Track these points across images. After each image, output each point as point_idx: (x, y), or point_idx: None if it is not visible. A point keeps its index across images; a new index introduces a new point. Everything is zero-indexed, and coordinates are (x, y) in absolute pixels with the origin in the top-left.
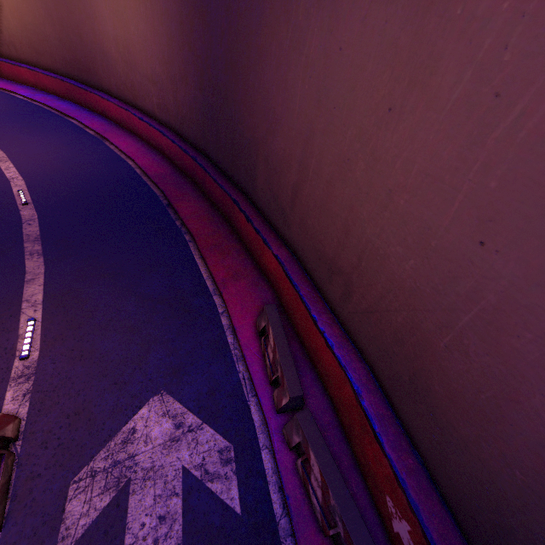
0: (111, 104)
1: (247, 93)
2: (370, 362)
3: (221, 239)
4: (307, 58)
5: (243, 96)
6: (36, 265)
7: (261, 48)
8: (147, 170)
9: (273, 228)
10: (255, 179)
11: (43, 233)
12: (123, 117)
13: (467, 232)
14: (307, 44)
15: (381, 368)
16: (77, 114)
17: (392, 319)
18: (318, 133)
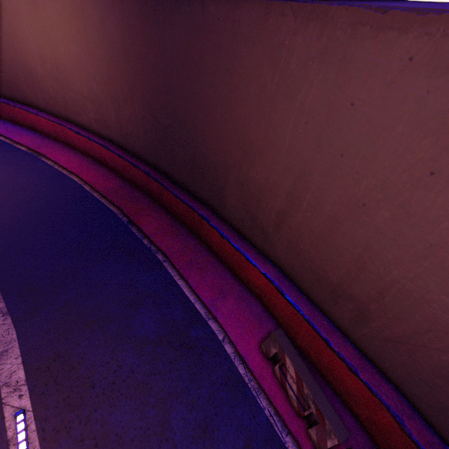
0: (40, 118)
1: (213, 122)
2: (396, 383)
3: (194, 253)
4: (302, 105)
5: (208, 124)
6: (4, 330)
7: (233, 85)
8: (96, 186)
9: (250, 242)
10: (223, 197)
11: (2, 284)
12: (56, 130)
13: None
14: (303, 93)
15: (414, 392)
16: (1, 129)
17: (433, 355)
18: (317, 173)
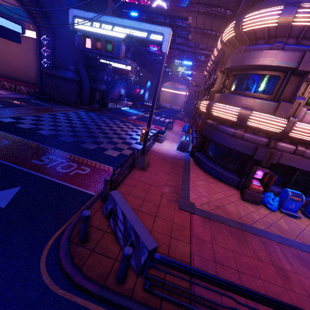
0: None
1: None
2: (25, 82)
3: None
4: None
5: None
6: None
7: None
8: None
9: None
10: None
11: None
12: None
13: (23, 57)
14: None
15: (26, 80)
16: None
17: (23, 72)
18: None
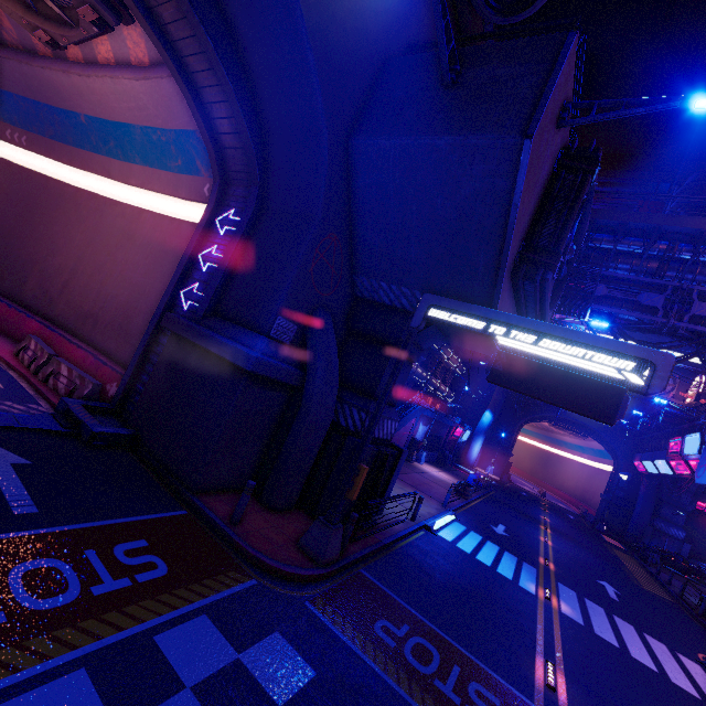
0: None
1: (34, 234)
2: (106, 351)
3: None
4: (86, 226)
5: (30, 235)
6: None
7: (54, 216)
8: None
9: (37, 314)
10: (25, 284)
11: None
12: None
13: (143, 276)
14: (87, 222)
15: (111, 348)
16: None
17: (119, 320)
18: (88, 255)
